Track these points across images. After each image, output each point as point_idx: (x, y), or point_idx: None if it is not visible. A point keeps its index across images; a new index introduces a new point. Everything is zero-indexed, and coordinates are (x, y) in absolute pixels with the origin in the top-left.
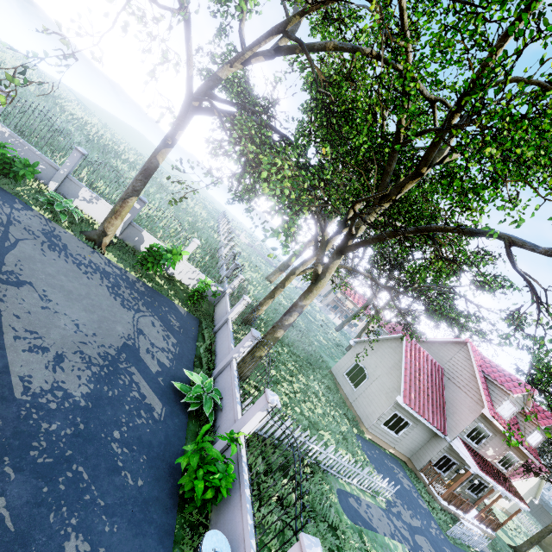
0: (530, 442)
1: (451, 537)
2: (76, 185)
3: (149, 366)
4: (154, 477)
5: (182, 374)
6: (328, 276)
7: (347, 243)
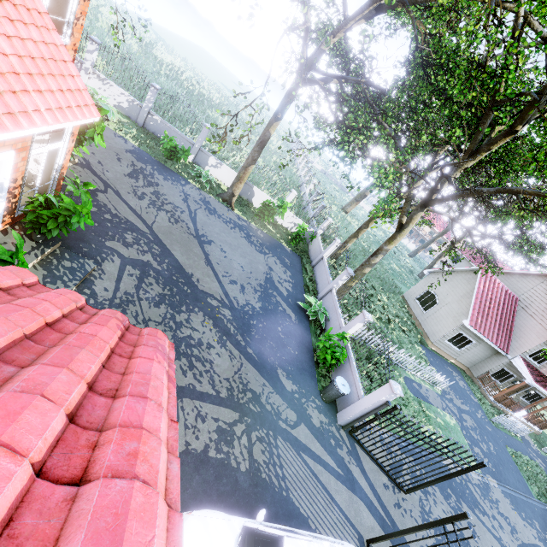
0: None
1: (495, 423)
2: (206, 155)
3: (282, 291)
4: (301, 351)
5: (300, 297)
6: (411, 226)
7: (431, 197)
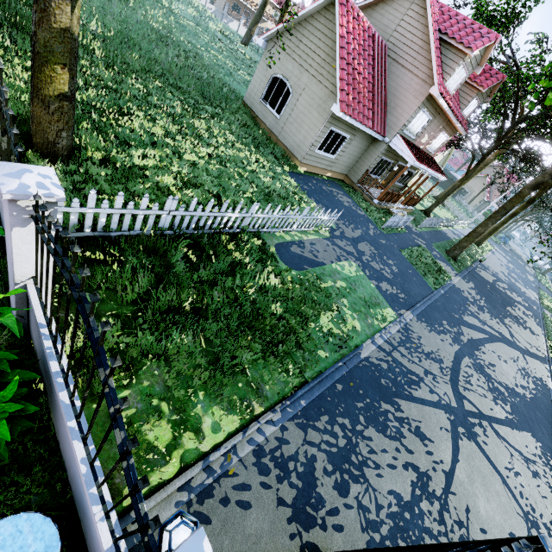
0: (464, 115)
1: (385, 229)
2: None
3: None
4: None
5: None
6: None
7: None
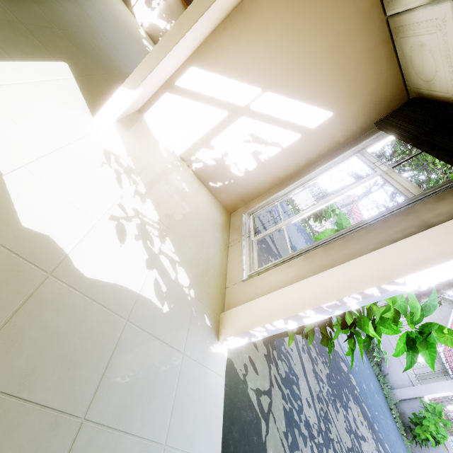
0: None
1: None
2: None
3: None
4: (390, 416)
5: None
6: None
7: None
